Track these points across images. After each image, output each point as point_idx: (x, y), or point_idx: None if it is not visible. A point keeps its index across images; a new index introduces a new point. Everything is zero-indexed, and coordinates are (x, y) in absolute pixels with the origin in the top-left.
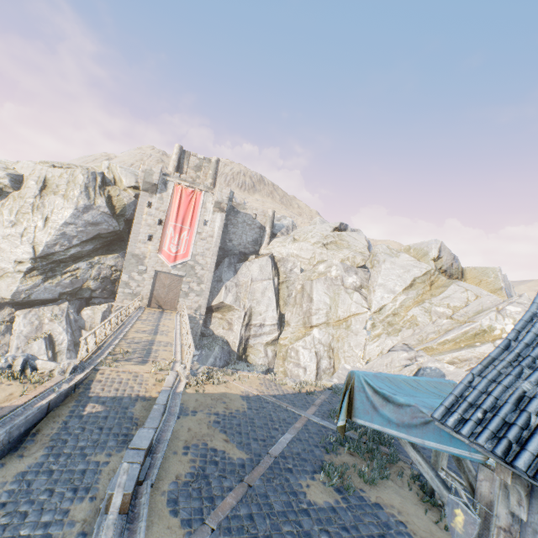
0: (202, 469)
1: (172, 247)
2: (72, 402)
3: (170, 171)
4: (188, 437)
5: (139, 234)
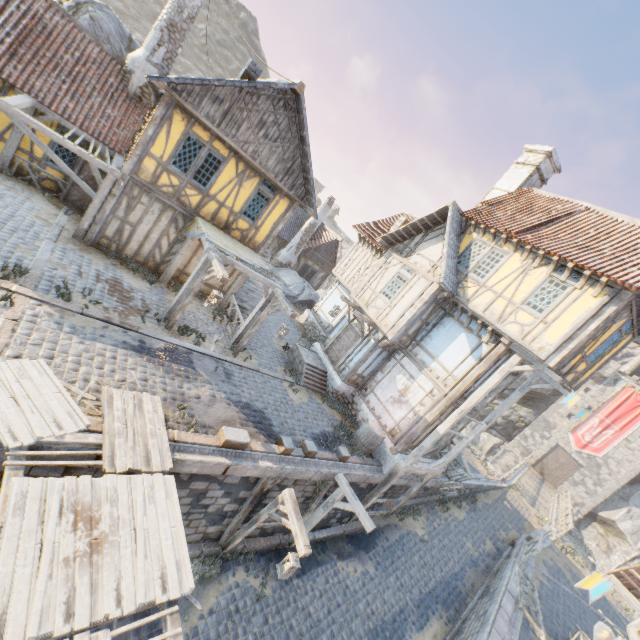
0: (556, 570)
1: (587, 435)
2: (499, 493)
3: (628, 371)
4: (552, 557)
5: (560, 407)
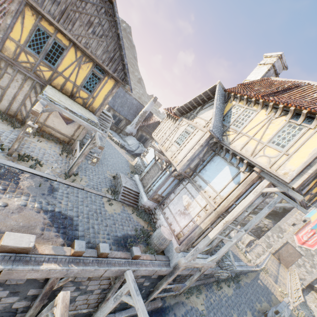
0: None
1: (304, 236)
2: (254, 274)
3: None
4: None
5: (288, 219)
